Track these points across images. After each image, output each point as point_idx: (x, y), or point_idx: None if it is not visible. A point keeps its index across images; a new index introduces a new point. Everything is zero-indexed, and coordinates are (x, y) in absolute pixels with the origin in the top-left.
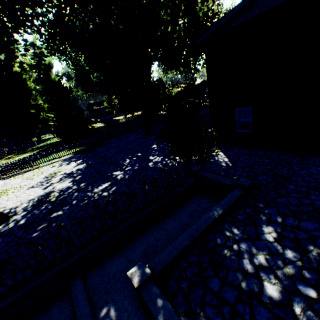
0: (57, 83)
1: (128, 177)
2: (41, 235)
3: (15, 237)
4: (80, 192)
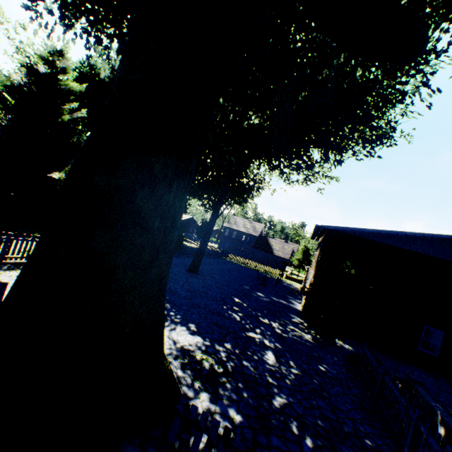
0: (59, 120)
1: (282, 346)
2: (323, 444)
3: (282, 451)
4: (248, 360)
